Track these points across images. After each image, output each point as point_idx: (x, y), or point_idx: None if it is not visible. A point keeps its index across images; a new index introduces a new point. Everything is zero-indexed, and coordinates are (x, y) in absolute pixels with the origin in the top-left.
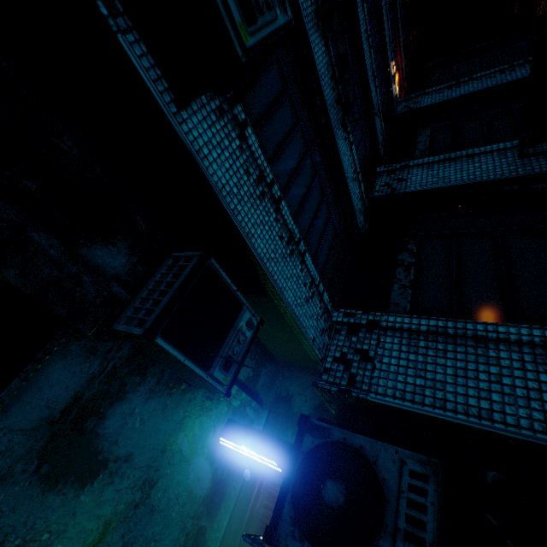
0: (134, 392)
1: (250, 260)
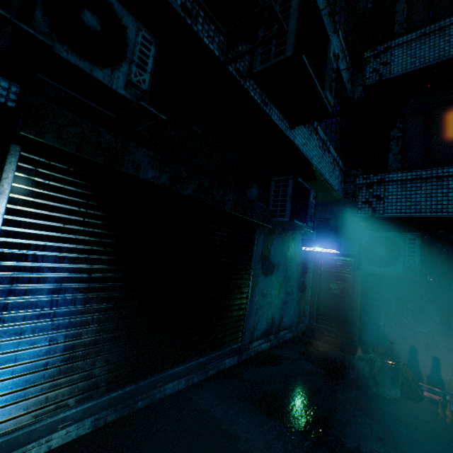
0: (273, 240)
1: (312, 169)
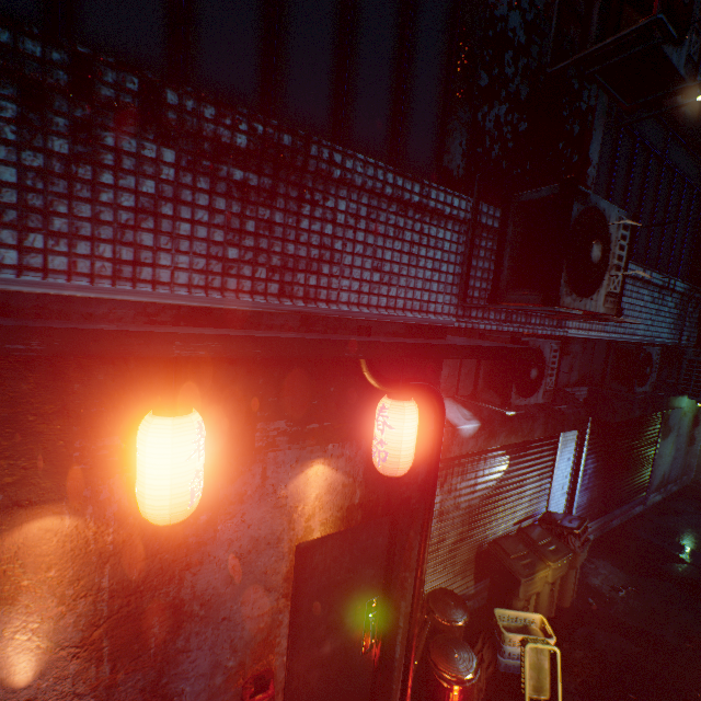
0: None
1: None
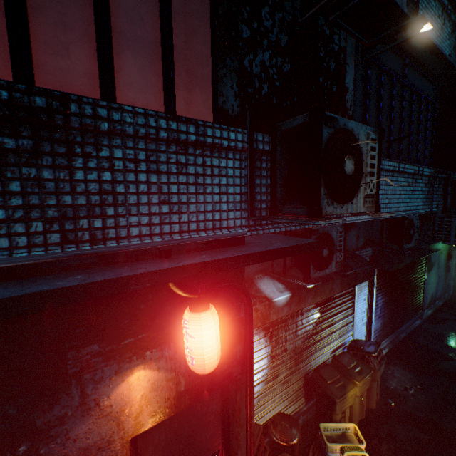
0: None
1: None
